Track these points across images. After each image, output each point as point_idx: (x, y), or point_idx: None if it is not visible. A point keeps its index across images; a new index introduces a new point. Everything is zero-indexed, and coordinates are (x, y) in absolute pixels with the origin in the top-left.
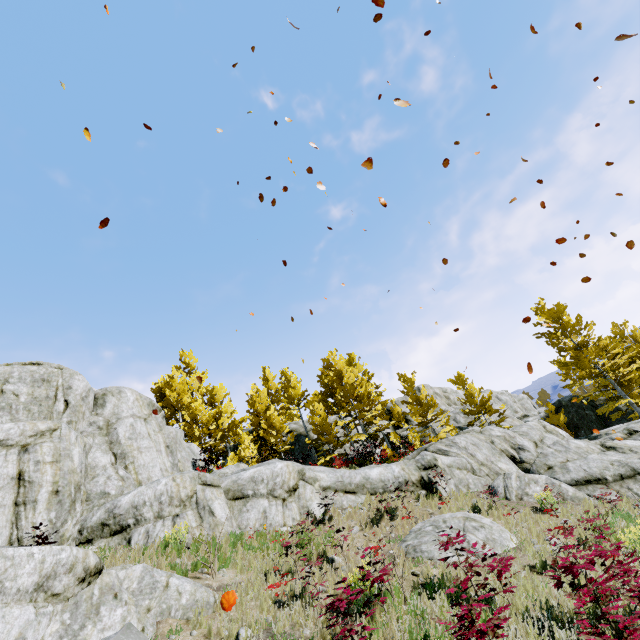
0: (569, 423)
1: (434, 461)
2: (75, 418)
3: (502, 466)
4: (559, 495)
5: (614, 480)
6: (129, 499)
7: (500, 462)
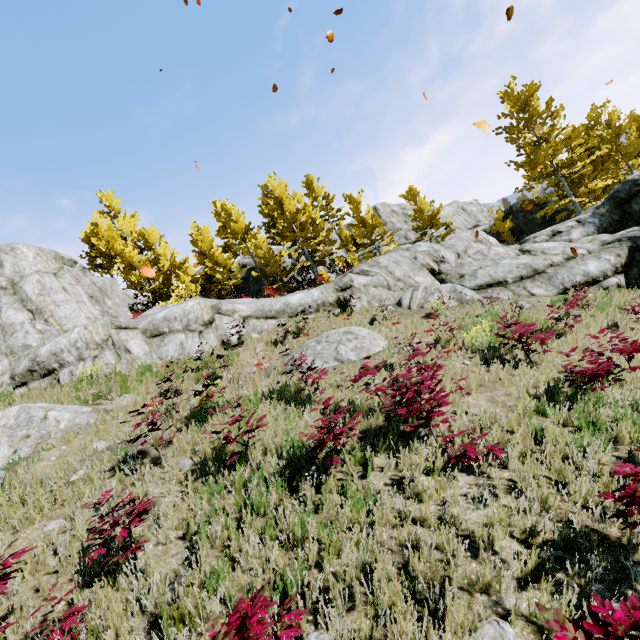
0: (514, 229)
1: (350, 283)
2: None
3: (419, 280)
4: (458, 300)
5: (514, 282)
6: (47, 349)
7: (418, 276)
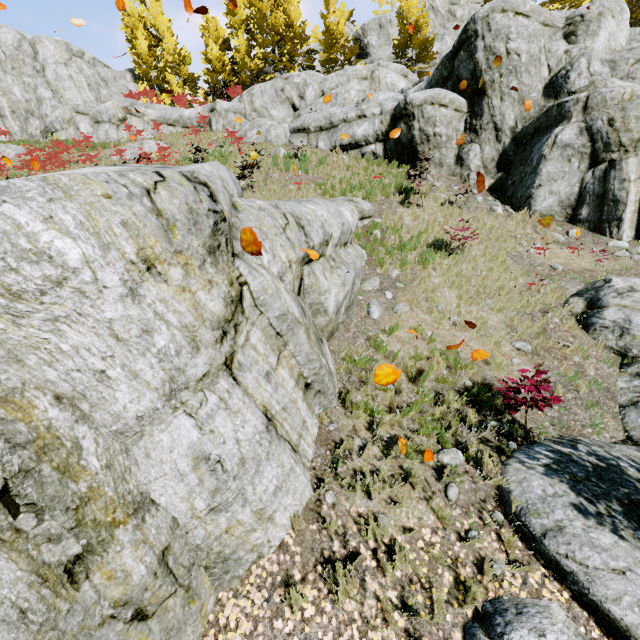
0: None
1: (214, 106)
2: (17, 65)
3: (274, 113)
4: (265, 139)
5: (315, 131)
6: (49, 119)
7: (275, 110)
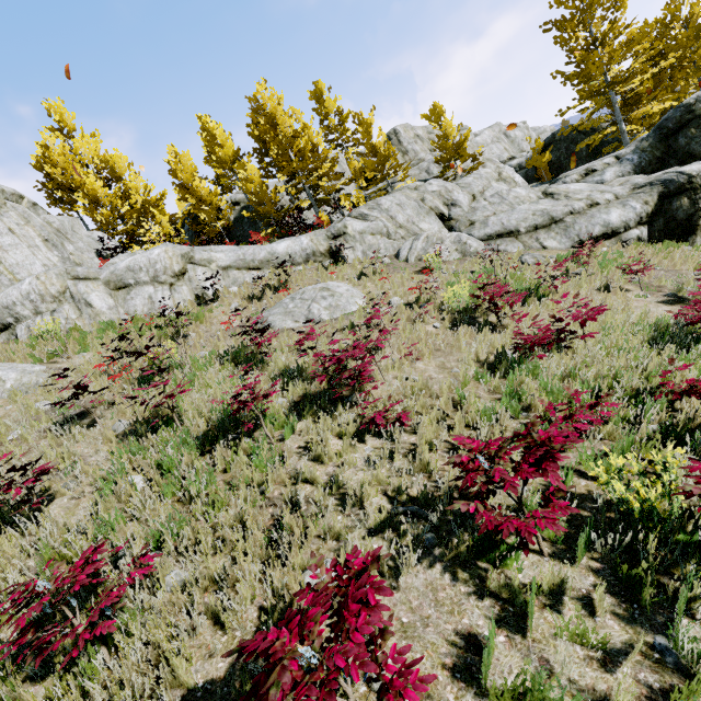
0: (554, 164)
1: (344, 229)
2: None
3: (424, 227)
4: (461, 253)
5: (527, 232)
6: None
7: (423, 222)
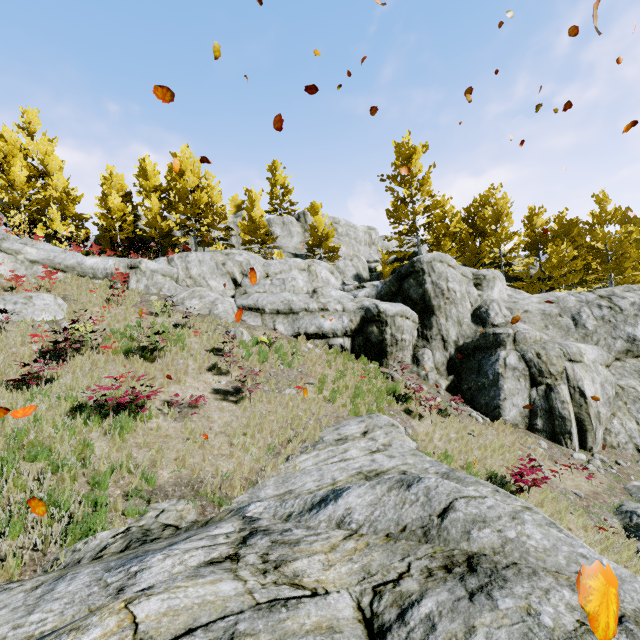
0: None
1: (138, 264)
2: None
3: (213, 284)
4: (210, 311)
5: (271, 313)
6: None
7: (214, 280)
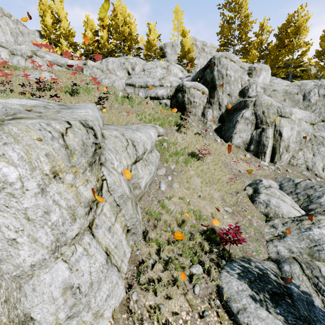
0: None
1: (86, 62)
2: None
3: (118, 73)
4: (112, 85)
5: (138, 87)
6: None
7: (119, 72)
